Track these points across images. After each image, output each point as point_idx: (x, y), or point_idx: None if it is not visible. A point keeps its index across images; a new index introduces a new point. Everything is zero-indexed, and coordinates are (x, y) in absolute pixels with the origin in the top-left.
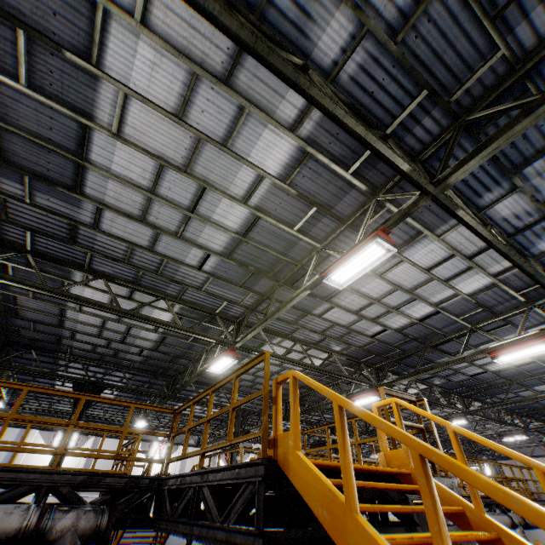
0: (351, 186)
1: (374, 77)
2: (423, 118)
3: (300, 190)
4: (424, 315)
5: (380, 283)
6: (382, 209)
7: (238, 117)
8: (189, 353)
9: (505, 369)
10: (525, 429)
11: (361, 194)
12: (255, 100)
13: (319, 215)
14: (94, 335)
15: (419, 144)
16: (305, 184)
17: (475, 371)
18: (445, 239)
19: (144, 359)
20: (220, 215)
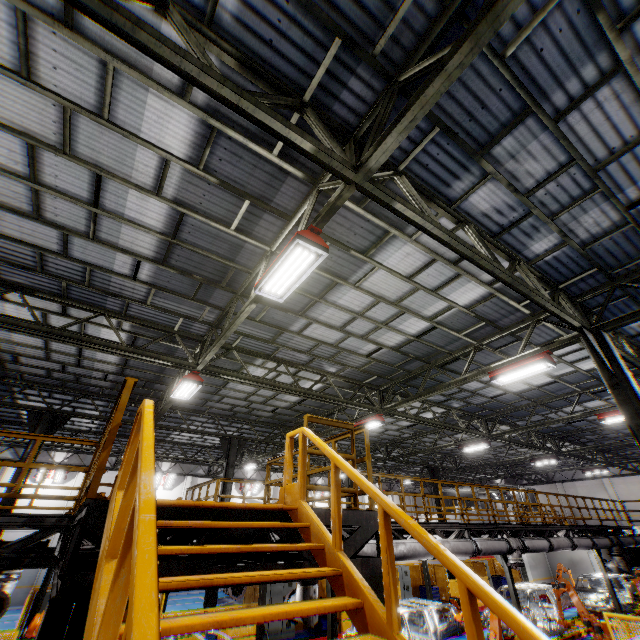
0: (284, 172)
1: (266, 18)
2: (349, 79)
3: (222, 177)
4: (420, 331)
5: (358, 295)
6: None
7: (105, 76)
8: (162, 377)
9: (527, 389)
10: (558, 453)
11: (301, 183)
12: (118, 51)
13: (258, 211)
14: (42, 359)
15: (353, 115)
16: (226, 169)
17: (495, 393)
18: (421, 240)
19: (113, 385)
20: (134, 210)
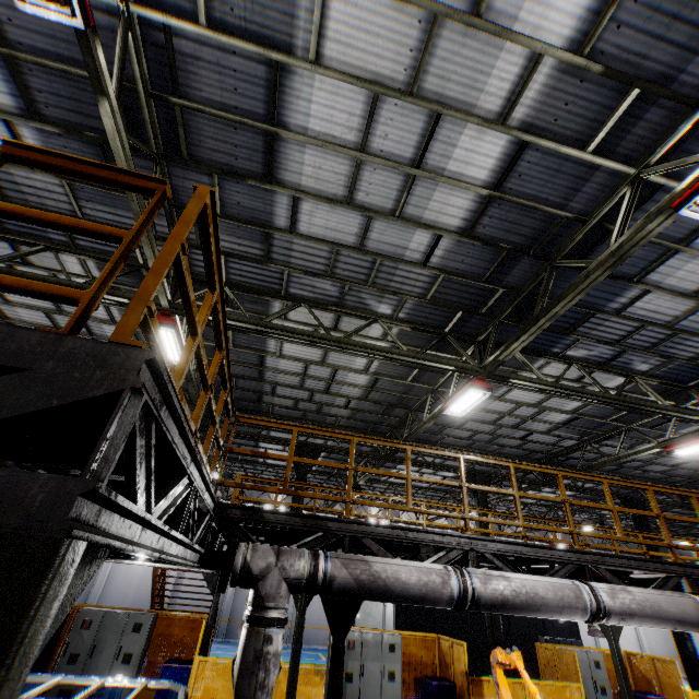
0: None
1: None
2: None
3: None
4: (497, 168)
5: (332, 92)
6: None
7: None
8: None
9: None
10: None
11: None
12: None
13: None
14: None
15: None
16: None
17: None
18: None
19: None
20: None
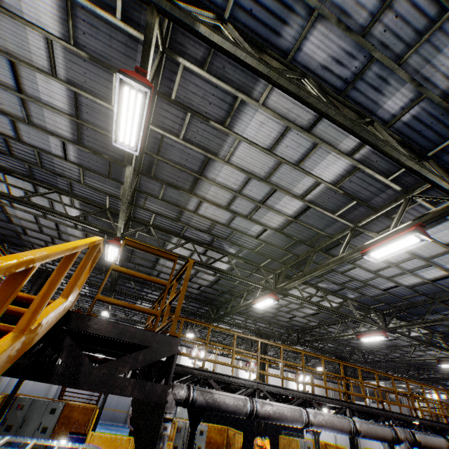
0: (134, 39)
1: None
2: None
3: (91, 53)
4: (297, 211)
5: (231, 171)
6: (179, 68)
7: None
8: None
9: (420, 283)
10: None
11: None
12: None
13: None
14: (38, 232)
15: None
16: (91, 44)
17: (387, 285)
18: (269, 105)
19: None
20: (46, 94)
